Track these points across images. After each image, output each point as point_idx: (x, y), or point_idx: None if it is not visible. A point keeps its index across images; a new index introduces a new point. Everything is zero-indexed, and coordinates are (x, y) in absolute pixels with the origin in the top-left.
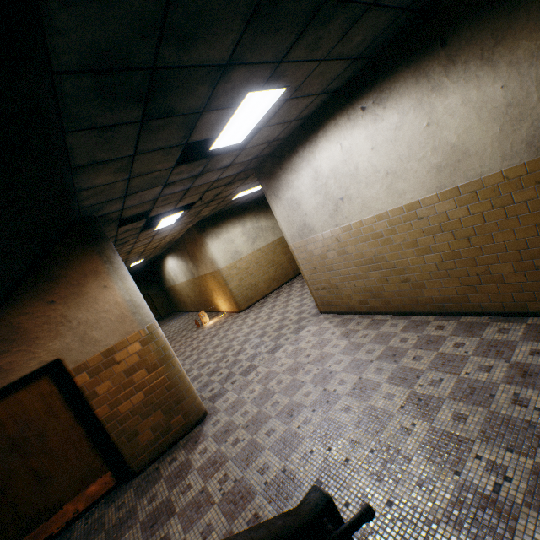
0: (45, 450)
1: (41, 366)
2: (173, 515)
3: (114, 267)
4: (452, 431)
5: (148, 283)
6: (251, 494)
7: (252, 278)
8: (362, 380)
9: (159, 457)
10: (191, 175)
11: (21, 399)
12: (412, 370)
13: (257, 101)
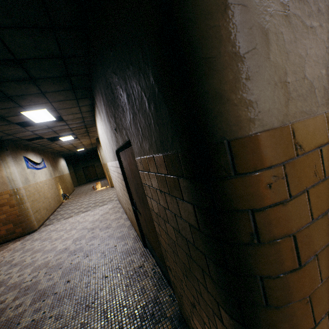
0: None
1: None
2: None
3: (5, 162)
4: (50, 262)
5: (95, 159)
6: None
7: None
8: (72, 235)
9: (7, 242)
10: (44, 128)
11: None
12: (84, 237)
13: (34, 112)
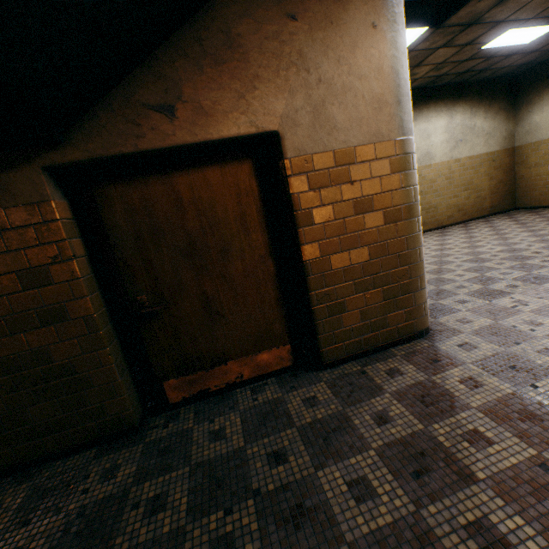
0: (223, 276)
1: (251, 133)
2: (472, 482)
3: None
4: None
5: None
6: None
7: (434, 198)
8: None
9: (358, 358)
10: None
11: (210, 182)
12: None
13: None
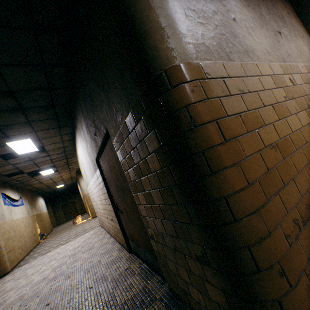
0: None
1: None
2: None
3: None
4: (26, 295)
5: (75, 195)
6: None
7: None
8: (51, 265)
9: None
10: (26, 160)
11: None
12: (65, 263)
13: (19, 143)
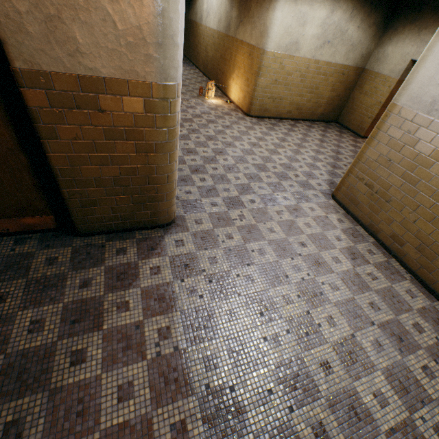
0: None
1: None
2: (98, 330)
3: None
4: None
5: None
6: (186, 385)
7: (284, 90)
8: (354, 342)
9: (109, 233)
10: None
11: None
12: (417, 385)
13: None
